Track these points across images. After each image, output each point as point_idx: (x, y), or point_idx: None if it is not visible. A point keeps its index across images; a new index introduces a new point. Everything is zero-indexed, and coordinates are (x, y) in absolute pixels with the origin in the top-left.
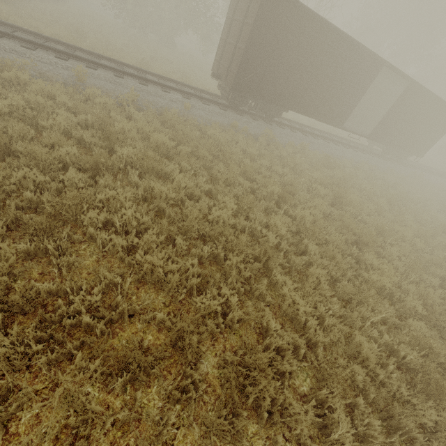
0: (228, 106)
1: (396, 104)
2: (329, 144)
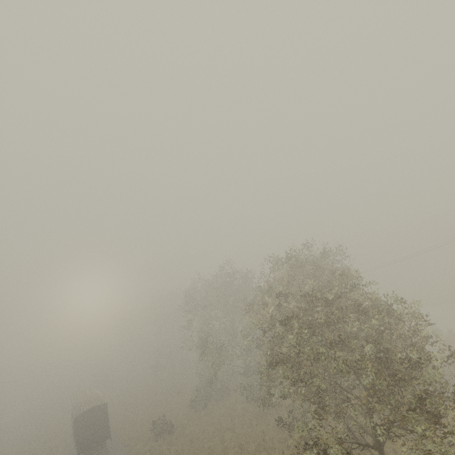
0: None
1: None
2: None
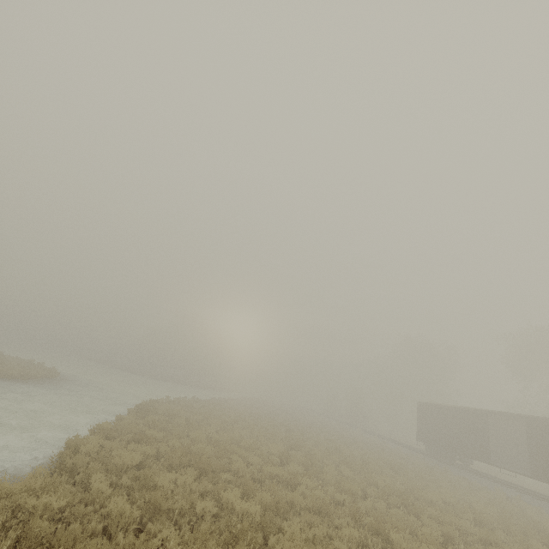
0: (431, 456)
1: (531, 438)
2: (500, 485)
